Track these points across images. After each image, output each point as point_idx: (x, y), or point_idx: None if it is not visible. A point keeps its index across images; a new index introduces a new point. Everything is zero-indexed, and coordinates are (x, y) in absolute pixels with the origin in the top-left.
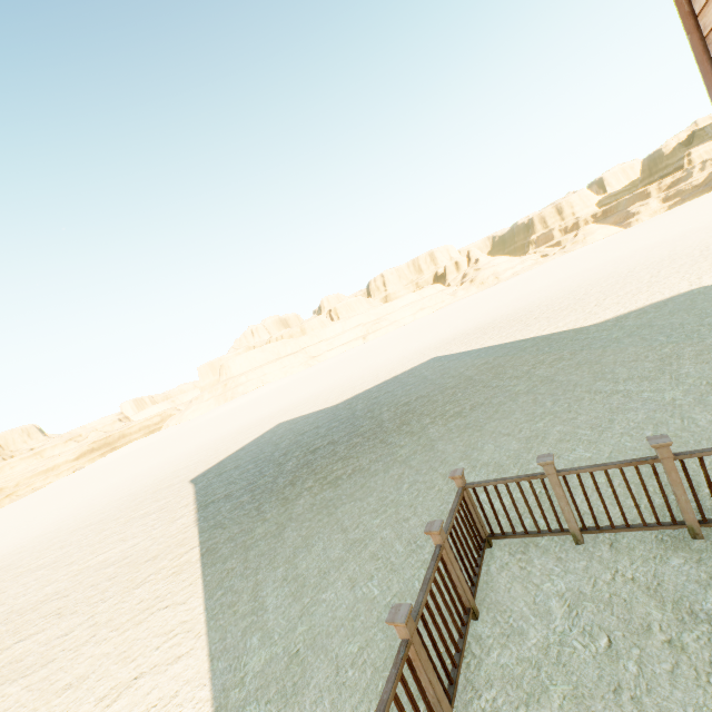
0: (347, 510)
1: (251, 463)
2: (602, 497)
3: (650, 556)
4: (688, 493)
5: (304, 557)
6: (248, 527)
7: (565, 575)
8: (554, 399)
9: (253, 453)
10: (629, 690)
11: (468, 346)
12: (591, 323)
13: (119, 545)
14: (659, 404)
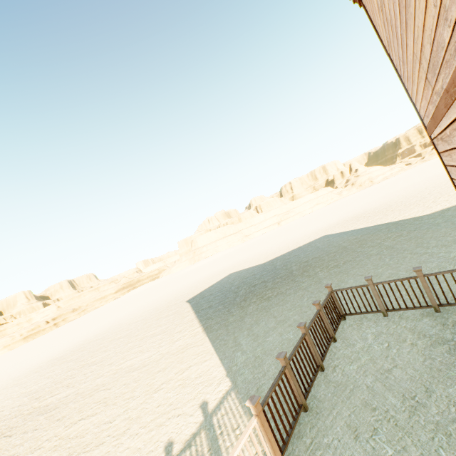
0: (275, 309)
1: (219, 292)
2: (394, 295)
3: (415, 319)
4: (441, 296)
5: (256, 327)
6: (225, 318)
7: (376, 327)
8: (391, 258)
9: (218, 288)
10: (391, 356)
11: (346, 228)
12: (425, 213)
13: (158, 328)
14: (445, 259)
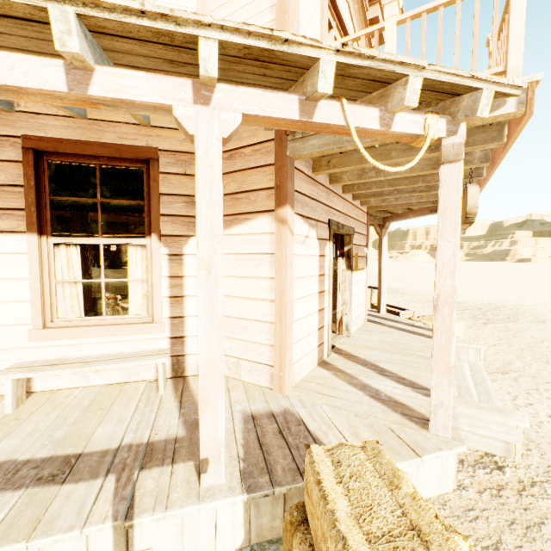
0: None
1: None
2: None
3: None
4: None
5: None
6: None
7: None
8: None
9: None
10: None
11: None
12: None
13: None
14: None
